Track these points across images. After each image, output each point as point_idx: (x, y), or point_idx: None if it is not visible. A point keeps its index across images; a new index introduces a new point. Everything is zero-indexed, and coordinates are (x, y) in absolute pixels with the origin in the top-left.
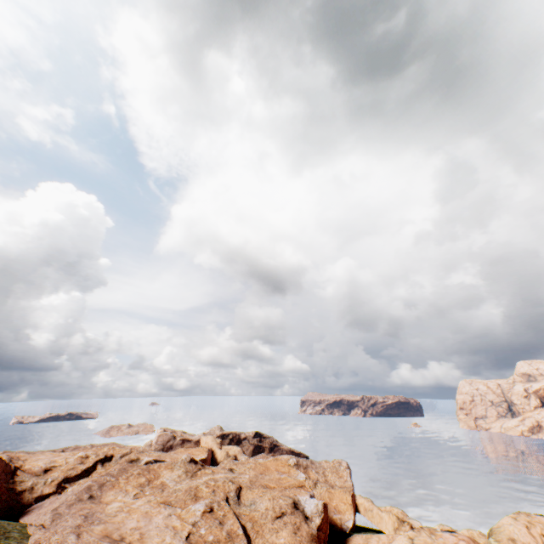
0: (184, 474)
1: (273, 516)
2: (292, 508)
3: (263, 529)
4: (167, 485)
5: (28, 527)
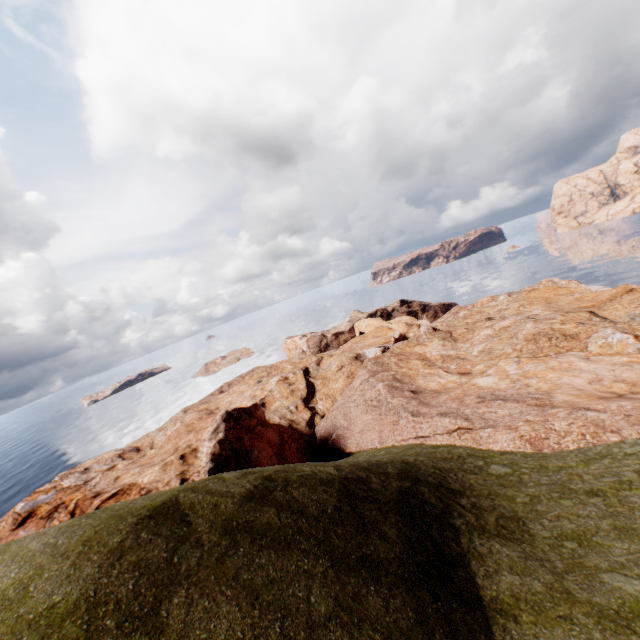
0: (446, 342)
1: None
2: None
3: None
4: (454, 355)
5: (425, 441)
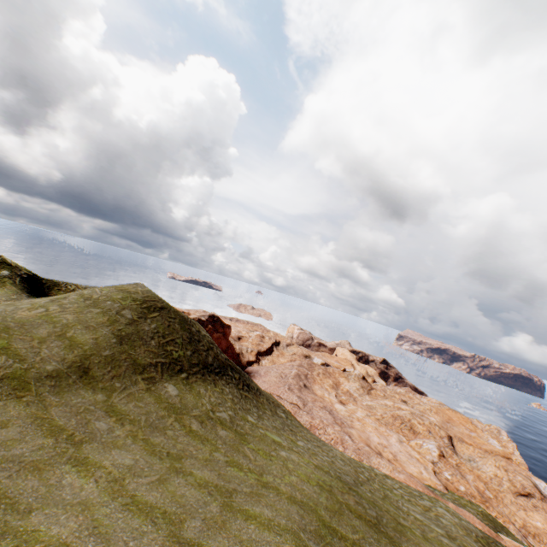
0: (361, 389)
1: (511, 489)
2: (540, 494)
3: (501, 497)
4: (354, 396)
5: (279, 399)
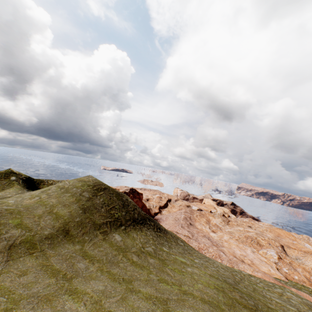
0: (223, 222)
1: None
2: None
3: None
4: (220, 226)
5: (177, 233)
